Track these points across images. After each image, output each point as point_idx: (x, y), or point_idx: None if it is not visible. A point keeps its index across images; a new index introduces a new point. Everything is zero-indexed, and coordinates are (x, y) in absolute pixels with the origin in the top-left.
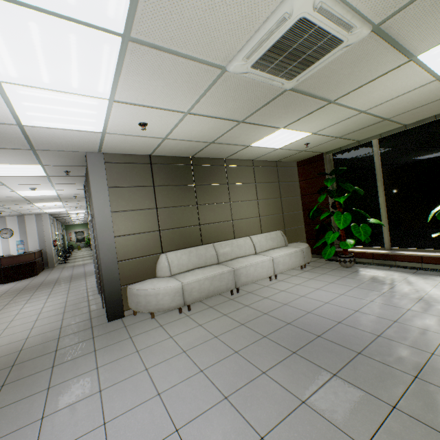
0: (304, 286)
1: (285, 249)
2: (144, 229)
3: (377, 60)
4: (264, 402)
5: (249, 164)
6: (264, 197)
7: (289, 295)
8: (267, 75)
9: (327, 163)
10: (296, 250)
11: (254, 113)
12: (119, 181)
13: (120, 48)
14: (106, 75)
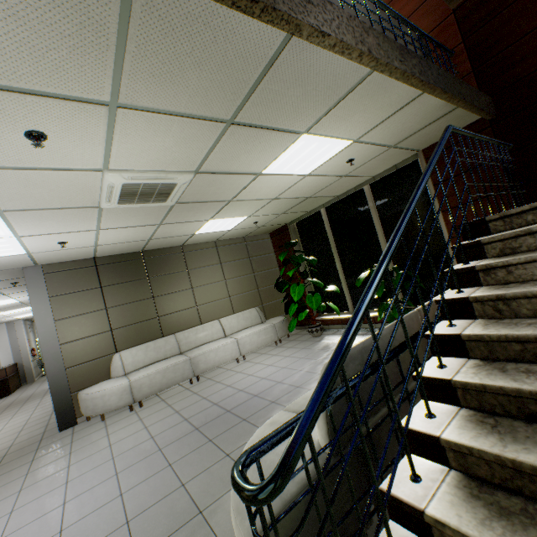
0: (262, 364)
1: (255, 328)
2: (94, 332)
3: (229, 180)
4: (142, 471)
5: (211, 246)
6: (233, 276)
7: (240, 375)
8: (140, 204)
9: (292, 233)
10: (266, 327)
11: (165, 218)
12: (62, 288)
13: (0, 215)
14: (1, 227)
